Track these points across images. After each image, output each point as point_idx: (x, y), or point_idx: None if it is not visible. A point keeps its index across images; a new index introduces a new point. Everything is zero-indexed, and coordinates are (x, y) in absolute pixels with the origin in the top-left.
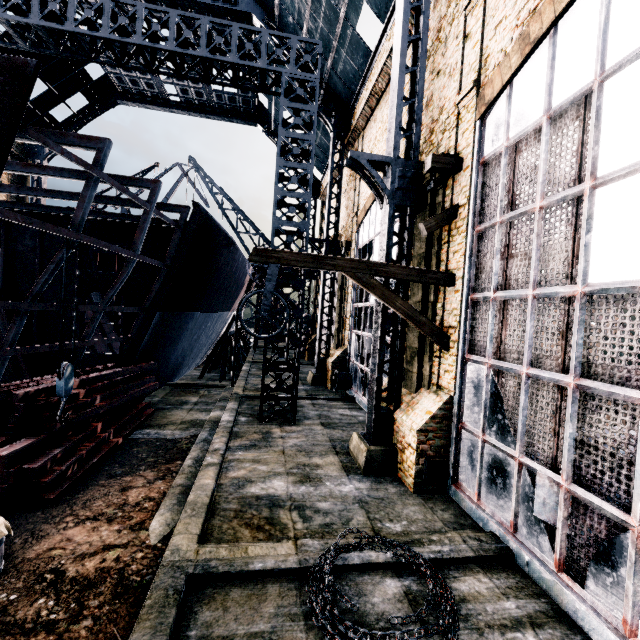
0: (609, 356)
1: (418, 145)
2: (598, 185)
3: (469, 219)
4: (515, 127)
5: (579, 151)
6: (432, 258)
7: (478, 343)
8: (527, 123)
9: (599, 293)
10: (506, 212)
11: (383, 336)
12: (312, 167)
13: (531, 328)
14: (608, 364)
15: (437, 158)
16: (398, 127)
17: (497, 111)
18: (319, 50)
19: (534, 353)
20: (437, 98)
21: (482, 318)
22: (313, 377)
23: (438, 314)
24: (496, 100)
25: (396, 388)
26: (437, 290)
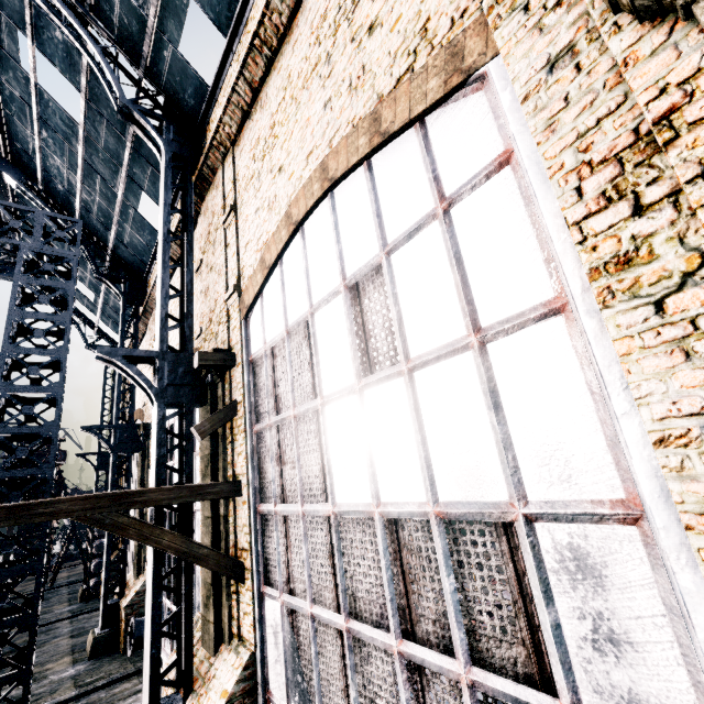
0: (365, 587)
1: (191, 337)
2: (326, 403)
3: (247, 418)
4: (269, 334)
5: (311, 367)
6: (219, 460)
7: (272, 568)
8: (276, 333)
9: (345, 514)
10: (274, 414)
11: (158, 584)
12: (66, 352)
13: (307, 552)
14: (366, 597)
15: (205, 355)
16: (165, 320)
17: (256, 315)
18: (78, 228)
19: (315, 583)
20: (212, 290)
21: (271, 535)
22: (94, 642)
23: (231, 532)
24: (254, 306)
25: (184, 660)
26: (227, 500)
